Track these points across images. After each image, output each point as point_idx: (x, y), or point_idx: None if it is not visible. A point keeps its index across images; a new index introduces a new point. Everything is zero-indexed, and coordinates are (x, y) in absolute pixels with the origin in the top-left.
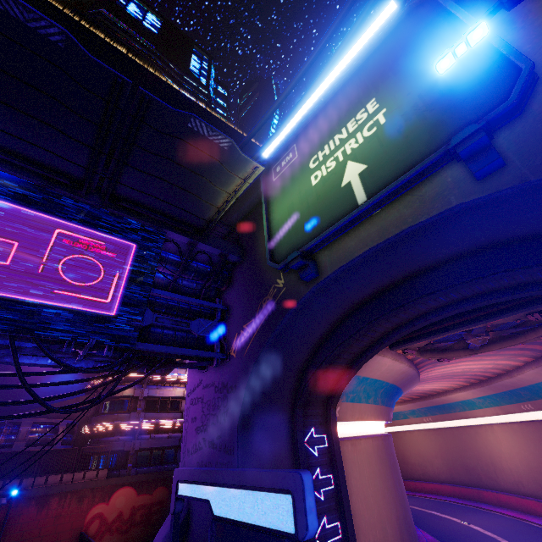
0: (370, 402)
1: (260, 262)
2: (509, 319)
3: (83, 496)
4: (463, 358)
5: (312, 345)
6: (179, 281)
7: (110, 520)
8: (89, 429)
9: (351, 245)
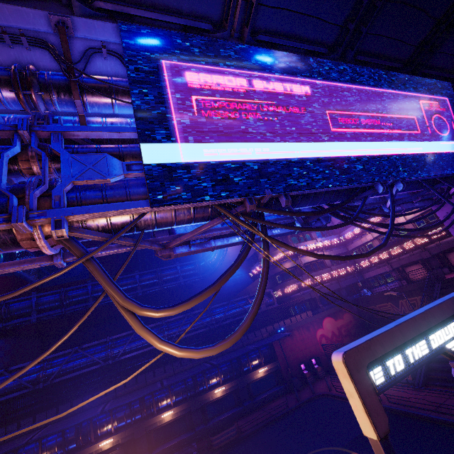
0: None
1: None
2: None
3: (308, 327)
4: None
5: None
6: None
7: (329, 337)
8: (281, 293)
9: None
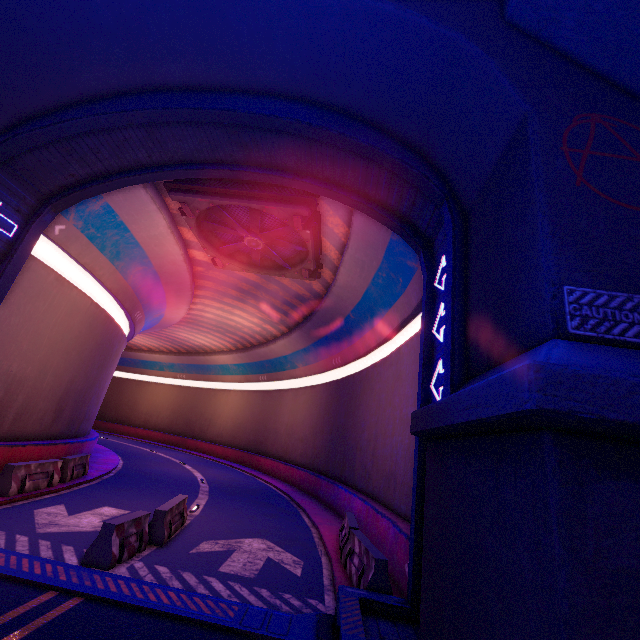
0: (116, 265)
1: None
2: (281, 214)
3: None
4: (241, 303)
5: (64, 93)
6: None
7: None
8: None
9: None
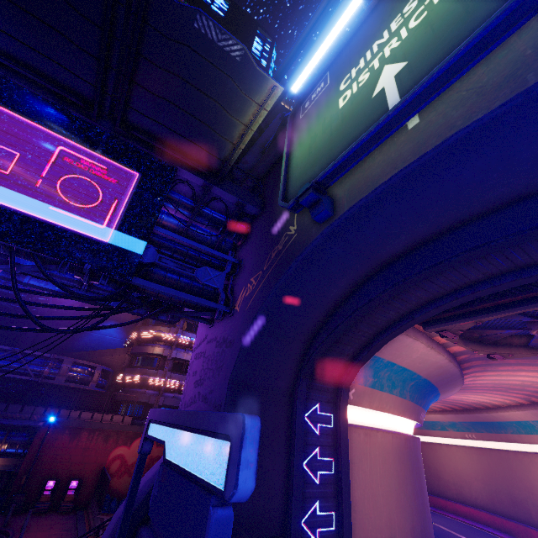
0: (395, 393)
1: (277, 211)
2: None
3: (109, 436)
4: (524, 366)
5: (325, 309)
6: (194, 229)
7: (130, 463)
8: (121, 378)
9: (377, 172)
